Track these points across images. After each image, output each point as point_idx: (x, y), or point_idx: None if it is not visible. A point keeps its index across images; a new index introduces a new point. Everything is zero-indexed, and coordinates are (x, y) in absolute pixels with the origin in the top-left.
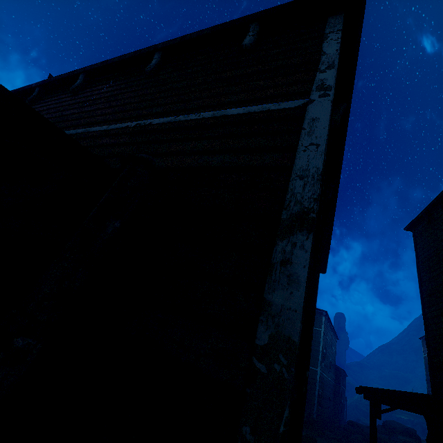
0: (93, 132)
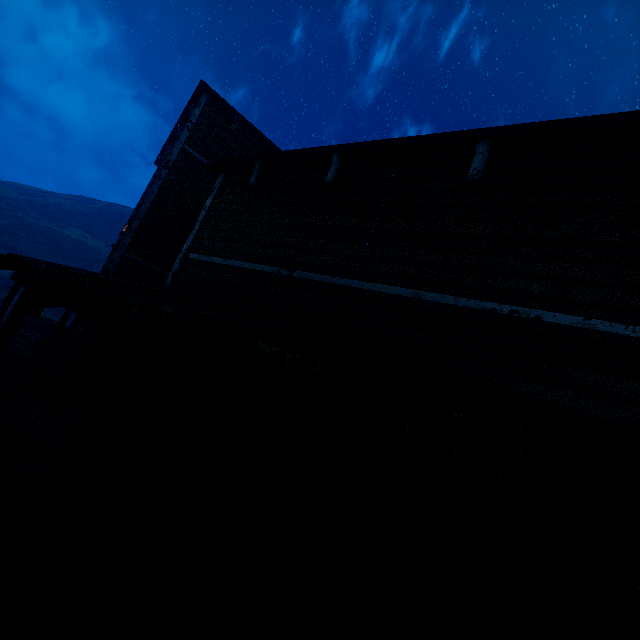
0: (431, 302)
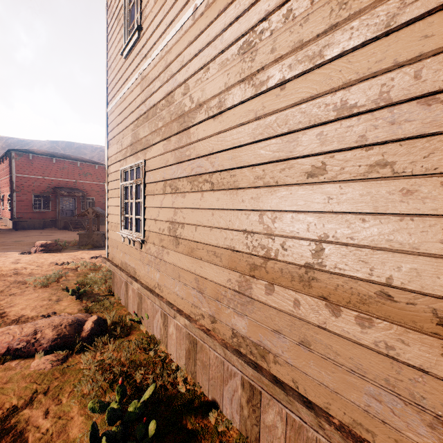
0: None
